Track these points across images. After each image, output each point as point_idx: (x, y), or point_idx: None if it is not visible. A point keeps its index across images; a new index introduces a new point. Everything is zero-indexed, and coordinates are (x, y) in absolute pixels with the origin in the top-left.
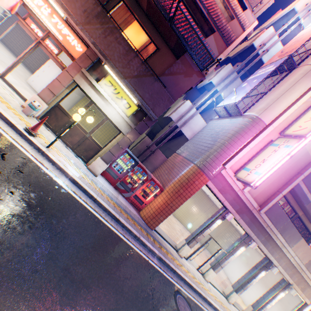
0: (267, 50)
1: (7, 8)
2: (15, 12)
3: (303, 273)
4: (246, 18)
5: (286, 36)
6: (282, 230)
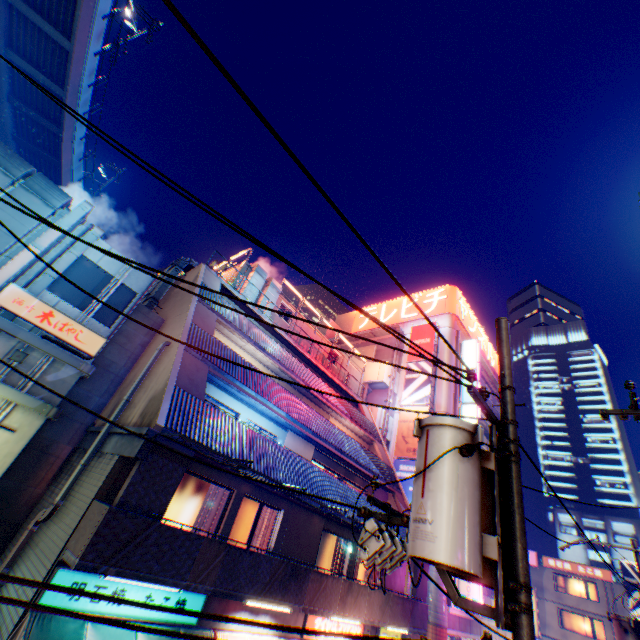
0: (387, 430)
1: None
2: None
3: None
4: (369, 418)
5: (375, 385)
6: None
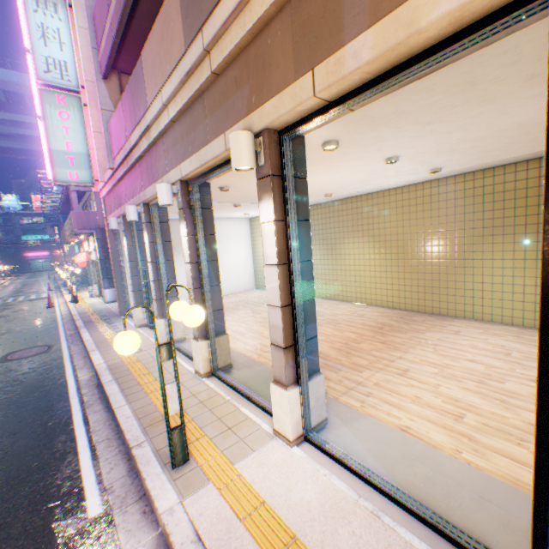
0: None
1: (87, 260)
2: (90, 258)
3: (221, 44)
4: None
5: None
6: (129, 127)
